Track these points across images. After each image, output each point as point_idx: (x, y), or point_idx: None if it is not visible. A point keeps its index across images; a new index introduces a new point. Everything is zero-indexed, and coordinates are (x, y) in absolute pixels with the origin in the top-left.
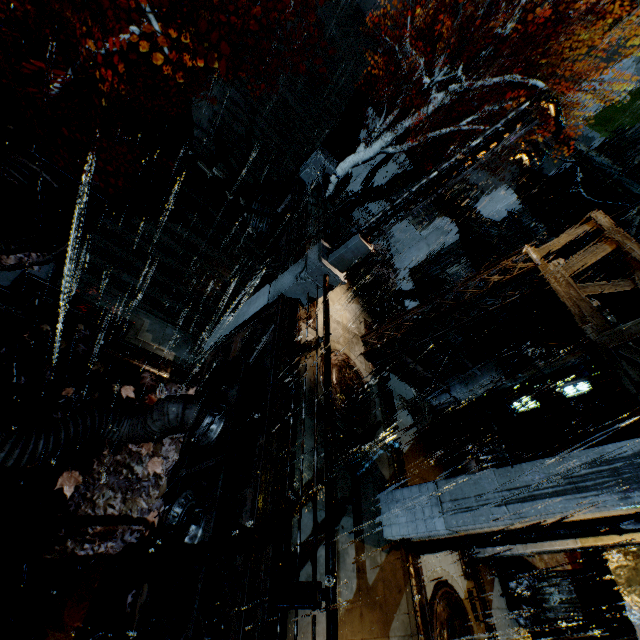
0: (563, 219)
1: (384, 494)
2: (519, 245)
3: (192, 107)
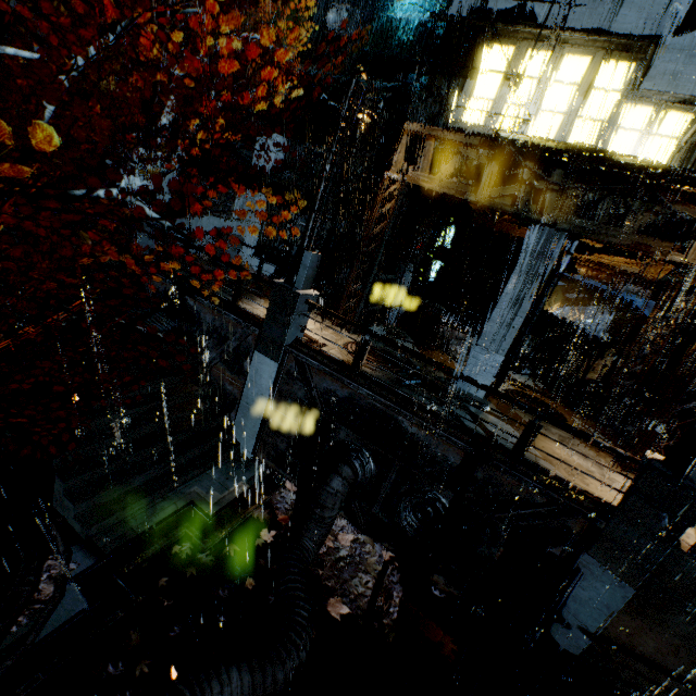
0: (326, 132)
1: (459, 382)
2: (316, 172)
3: None
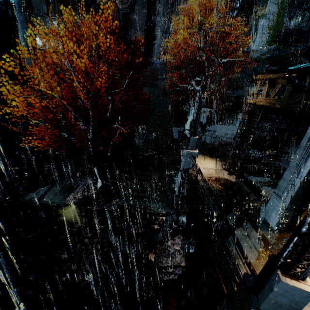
0: None
1: (263, 213)
2: None
3: (136, 142)
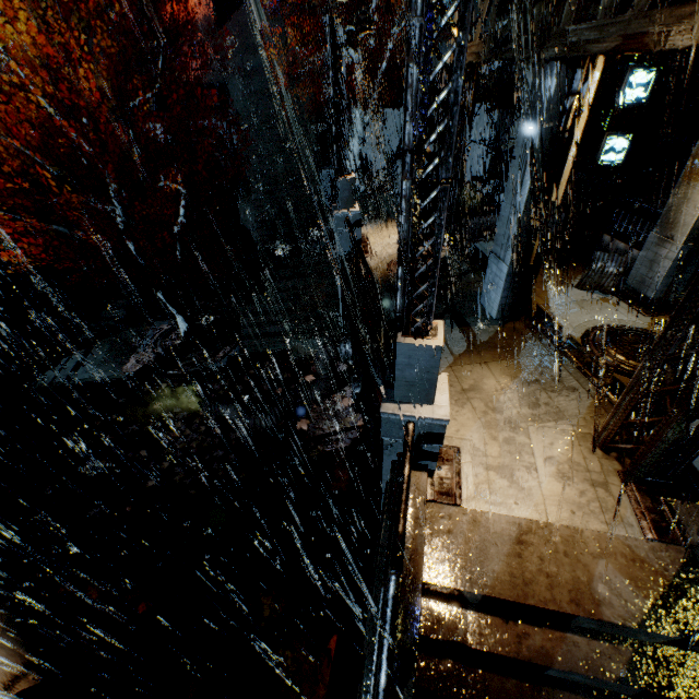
0: None
1: (481, 298)
2: None
3: (243, 224)
